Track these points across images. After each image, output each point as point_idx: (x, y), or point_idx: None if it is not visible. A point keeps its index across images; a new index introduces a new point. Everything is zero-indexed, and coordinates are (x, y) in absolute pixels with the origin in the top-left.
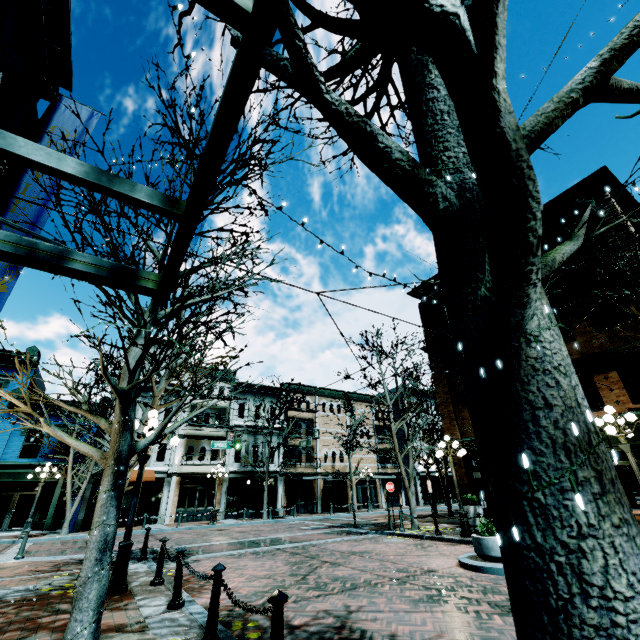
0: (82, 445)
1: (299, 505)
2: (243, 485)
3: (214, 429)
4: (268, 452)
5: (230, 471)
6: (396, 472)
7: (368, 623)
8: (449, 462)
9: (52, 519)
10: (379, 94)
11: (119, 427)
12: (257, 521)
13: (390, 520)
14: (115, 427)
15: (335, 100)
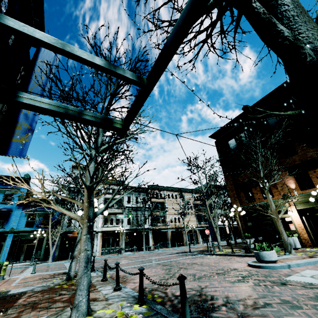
0: (71, 213)
1: (160, 244)
2: (132, 235)
3: (116, 209)
4: (143, 219)
5: (125, 229)
6: (206, 226)
7: (213, 292)
8: (237, 218)
9: (43, 256)
10: (212, 27)
11: (87, 204)
12: (141, 252)
13: (208, 248)
14: (85, 204)
15: (257, 6)
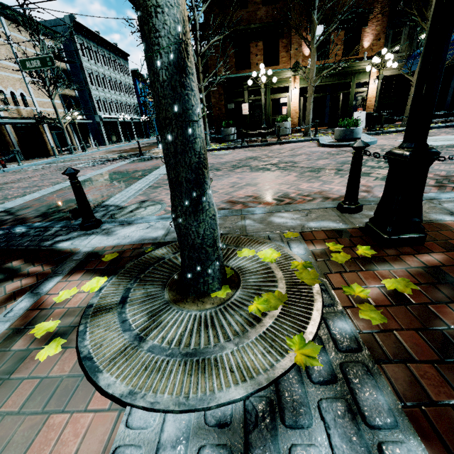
0: None
1: None
2: None
3: None
4: None
5: None
6: (82, 118)
7: None
8: (262, 89)
9: None
10: None
11: None
12: None
13: None
14: None
15: None
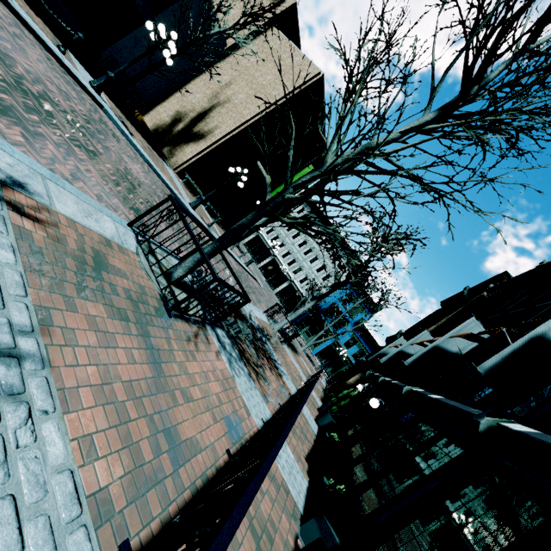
0: None
1: None
2: None
3: None
4: None
5: None
6: None
7: None
8: None
9: None
10: None
11: None
12: None
13: None
14: None
15: None
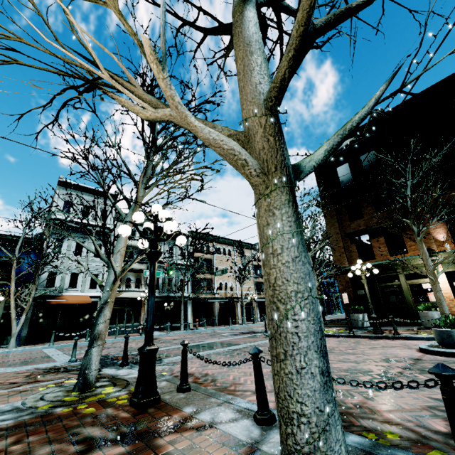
0: (224, 136)
1: (202, 320)
2: (161, 307)
3: (137, 264)
4: (183, 281)
5: None
6: None
7: None
8: (362, 279)
9: None
10: None
11: (272, 125)
12: (179, 332)
13: None
14: (263, 124)
15: None
